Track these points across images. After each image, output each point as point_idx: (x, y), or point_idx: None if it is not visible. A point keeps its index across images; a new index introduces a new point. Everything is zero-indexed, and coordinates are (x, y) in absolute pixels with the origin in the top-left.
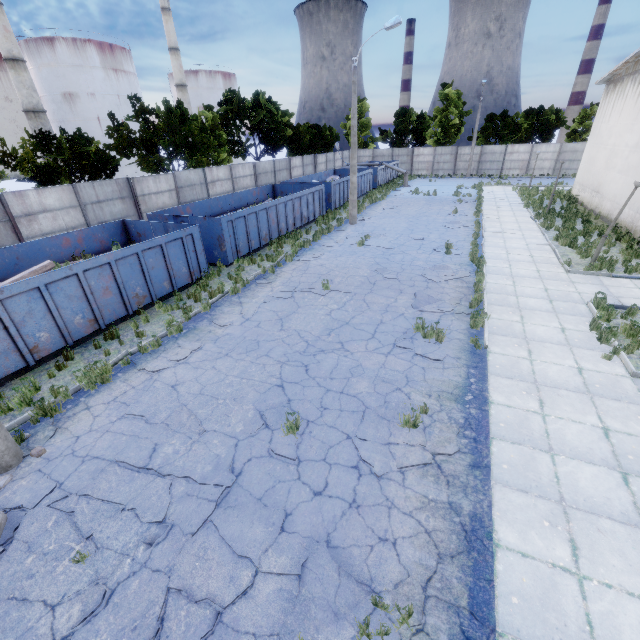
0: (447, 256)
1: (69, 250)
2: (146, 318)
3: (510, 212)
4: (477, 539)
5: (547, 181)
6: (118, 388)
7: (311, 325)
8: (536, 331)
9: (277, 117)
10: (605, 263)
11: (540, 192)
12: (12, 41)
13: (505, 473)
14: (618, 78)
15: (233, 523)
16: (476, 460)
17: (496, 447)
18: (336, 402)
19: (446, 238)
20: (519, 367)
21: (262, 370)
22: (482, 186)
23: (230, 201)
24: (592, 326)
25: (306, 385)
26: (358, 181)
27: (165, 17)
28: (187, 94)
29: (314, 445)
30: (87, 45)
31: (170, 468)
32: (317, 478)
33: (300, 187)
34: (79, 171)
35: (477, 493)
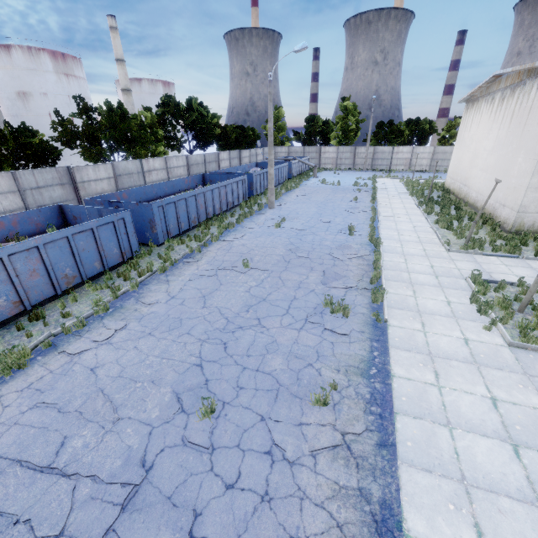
0: (350, 237)
1: (3, 232)
2: (74, 298)
3: (399, 200)
4: (388, 531)
5: (425, 175)
6: (35, 373)
7: (231, 302)
8: (427, 304)
9: (207, 118)
10: (476, 243)
11: (421, 184)
12: None
13: (410, 451)
14: (475, 98)
15: (138, 531)
16: (383, 438)
17: (400, 423)
18: (252, 381)
19: (349, 221)
20: (415, 339)
21: (183, 349)
22: (376, 178)
23: (164, 188)
24: (472, 299)
25: (224, 363)
26: (276, 172)
27: (113, 34)
28: (131, 97)
29: (229, 429)
30: (41, 53)
31: (76, 466)
32: (230, 468)
33: (226, 177)
34: (23, 159)
35: (385, 476)
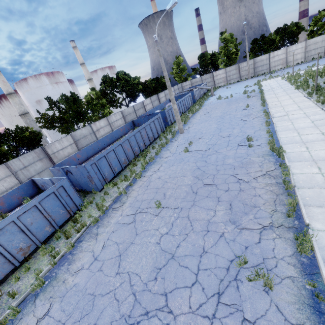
0: (250, 149)
1: None
2: (26, 269)
3: (286, 96)
4: None
5: (303, 66)
6: None
7: (142, 263)
8: None
9: (131, 81)
10: None
11: (302, 75)
12: (7, 86)
13: None
14: None
15: None
16: None
17: None
18: None
19: (245, 130)
20: None
21: None
22: (260, 82)
23: (106, 140)
24: None
25: None
26: (183, 102)
27: (75, 51)
28: (93, 82)
29: None
30: (41, 76)
31: None
32: None
33: (147, 118)
34: (24, 147)
35: None
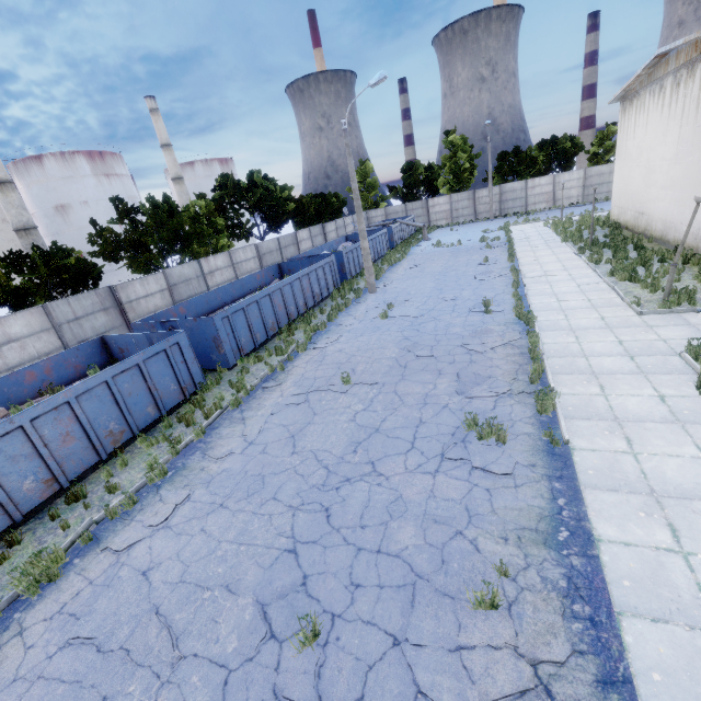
0: (487, 316)
1: (35, 385)
2: (123, 461)
3: (548, 250)
4: None
5: (579, 209)
6: (69, 587)
7: (331, 440)
8: (627, 405)
9: (276, 193)
10: (683, 296)
11: (575, 223)
12: None
13: (661, 693)
14: (633, 93)
15: None
16: (605, 668)
17: (630, 633)
18: (372, 571)
19: (482, 293)
20: (621, 469)
21: (267, 525)
22: (509, 226)
23: (231, 291)
24: (700, 388)
25: (328, 544)
26: (373, 244)
27: (154, 117)
28: (184, 186)
29: (344, 667)
30: (76, 156)
31: None
32: None
33: (308, 262)
34: (60, 286)
35: None
